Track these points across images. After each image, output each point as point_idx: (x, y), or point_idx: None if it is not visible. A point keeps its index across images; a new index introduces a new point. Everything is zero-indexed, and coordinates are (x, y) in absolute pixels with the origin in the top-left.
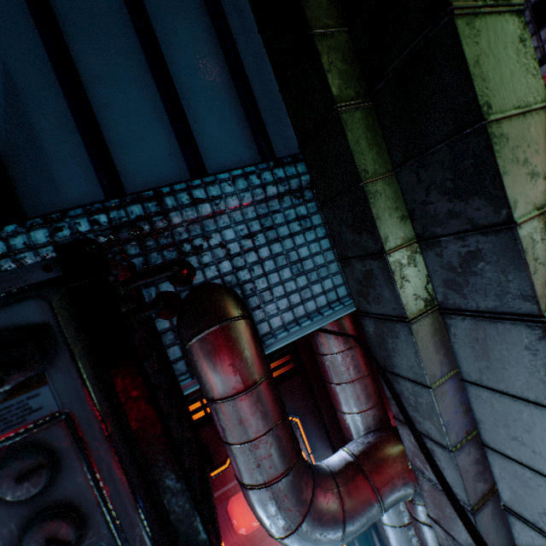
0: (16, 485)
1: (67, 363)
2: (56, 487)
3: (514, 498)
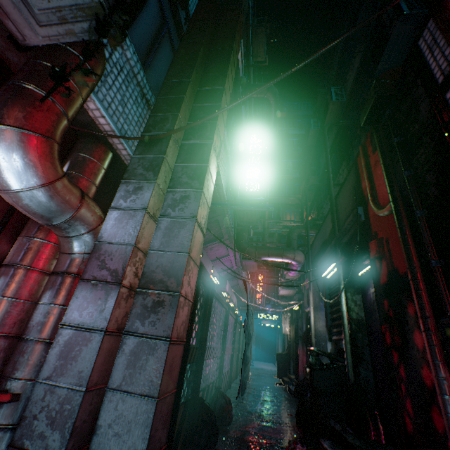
0: None
1: None
2: None
3: (168, 208)
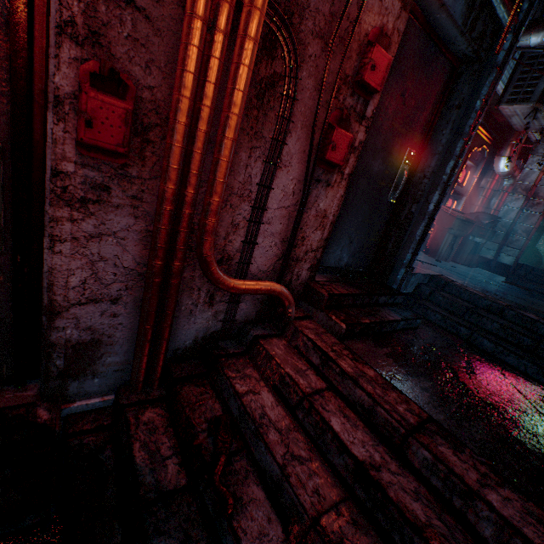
0: None
1: None
2: None
3: None
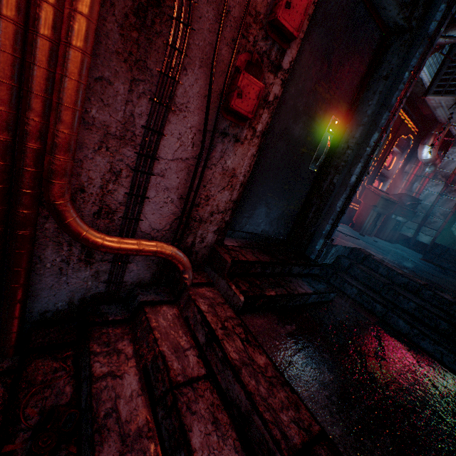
0: None
1: None
2: None
3: None
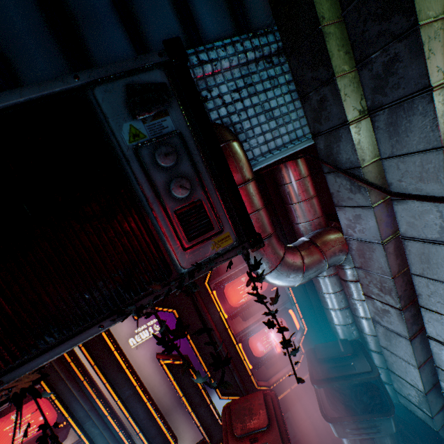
0: (165, 158)
1: (176, 106)
2: (178, 168)
3: (407, 228)
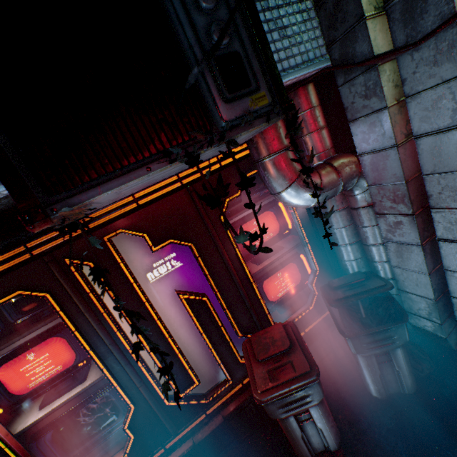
0: None
1: None
2: (217, 15)
3: (420, 124)
